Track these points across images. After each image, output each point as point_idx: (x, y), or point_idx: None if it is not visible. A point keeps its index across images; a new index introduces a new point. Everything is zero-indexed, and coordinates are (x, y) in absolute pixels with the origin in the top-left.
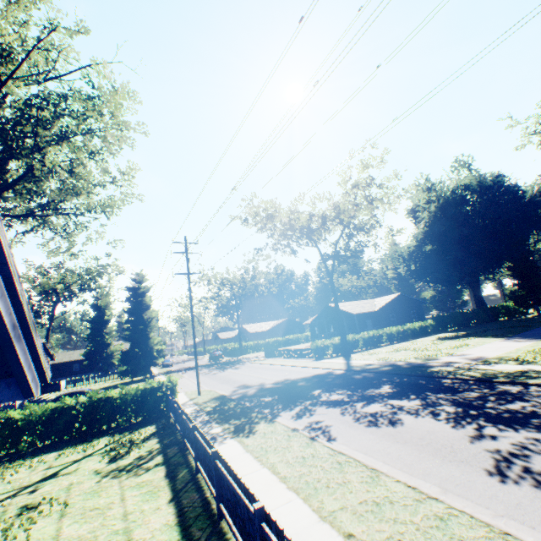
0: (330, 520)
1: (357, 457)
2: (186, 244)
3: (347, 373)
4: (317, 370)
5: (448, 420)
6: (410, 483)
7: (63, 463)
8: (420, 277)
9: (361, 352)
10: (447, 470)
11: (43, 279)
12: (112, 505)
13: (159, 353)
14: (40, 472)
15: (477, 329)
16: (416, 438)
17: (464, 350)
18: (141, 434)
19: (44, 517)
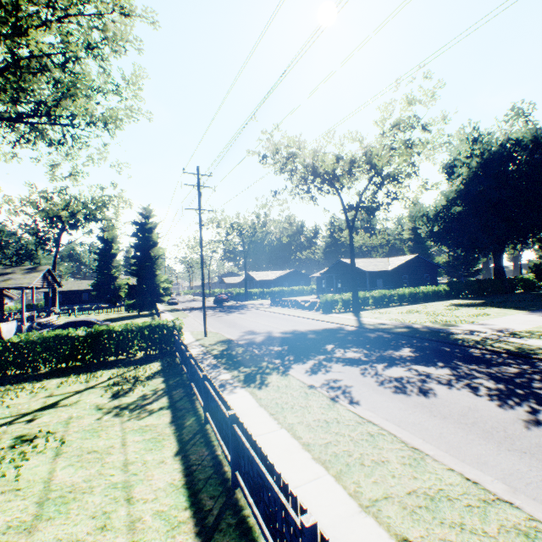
0: (374, 513)
1: (392, 431)
2: (198, 176)
3: (359, 330)
4: (326, 324)
5: (491, 397)
6: (468, 476)
7: (65, 393)
8: (441, 240)
9: (370, 311)
10: (508, 462)
11: (46, 204)
12: (112, 450)
13: (165, 291)
14: (41, 399)
15: (493, 299)
16: (457, 414)
17: (485, 319)
18: (146, 371)
19: (38, 454)
